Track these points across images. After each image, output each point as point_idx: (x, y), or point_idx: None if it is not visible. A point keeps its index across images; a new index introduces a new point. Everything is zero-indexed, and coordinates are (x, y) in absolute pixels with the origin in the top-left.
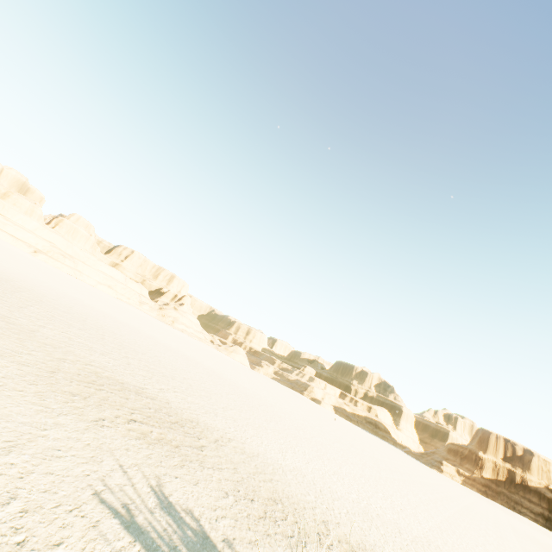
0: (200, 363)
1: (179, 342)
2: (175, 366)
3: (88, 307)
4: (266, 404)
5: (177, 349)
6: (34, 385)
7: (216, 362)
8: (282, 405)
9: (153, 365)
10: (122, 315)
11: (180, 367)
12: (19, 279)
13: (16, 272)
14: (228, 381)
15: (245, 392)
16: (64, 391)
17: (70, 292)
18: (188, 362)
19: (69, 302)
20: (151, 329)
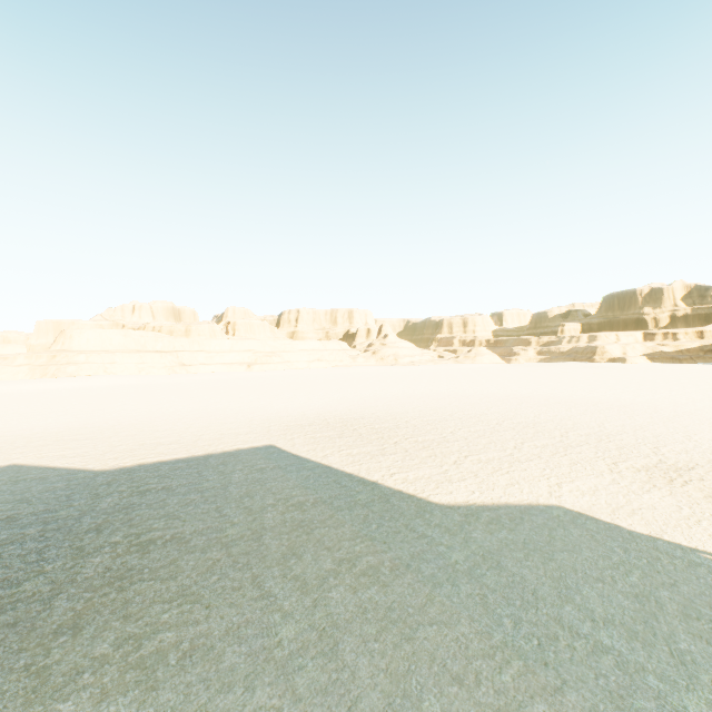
0: (527, 396)
1: (455, 382)
2: (563, 418)
3: (401, 400)
4: (650, 406)
5: (489, 394)
6: (698, 503)
7: (508, 383)
8: (643, 395)
9: (572, 430)
10: (396, 386)
11: (562, 416)
12: (359, 409)
13: (337, 403)
14: (580, 401)
15: (611, 404)
16: (703, 498)
17: (358, 393)
18: (534, 404)
19: (400, 406)
20: (424, 384)
